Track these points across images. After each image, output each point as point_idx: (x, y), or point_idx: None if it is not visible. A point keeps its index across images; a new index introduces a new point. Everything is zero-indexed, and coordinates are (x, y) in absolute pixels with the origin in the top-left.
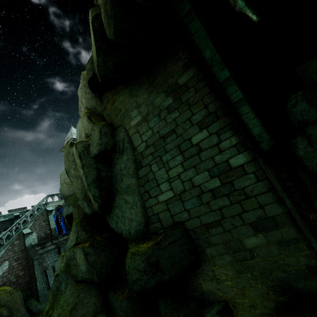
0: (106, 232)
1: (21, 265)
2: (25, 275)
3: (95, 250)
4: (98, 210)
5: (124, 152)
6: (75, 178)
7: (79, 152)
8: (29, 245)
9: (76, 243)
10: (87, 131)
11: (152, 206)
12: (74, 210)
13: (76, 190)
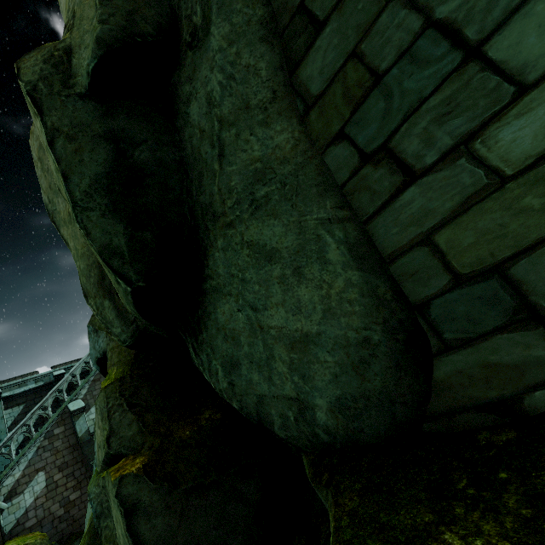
0: (212, 405)
1: (71, 478)
2: (82, 499)
3: (165, 490)
4: (140, 315)
5: (209, 15)
6: (69, 223)
7: (31, 84)
8: (85, 434)
9: (107, 456)
10: (65, 17)
11: (434, 232)
12: (108, 344)
13: (76, 265)
